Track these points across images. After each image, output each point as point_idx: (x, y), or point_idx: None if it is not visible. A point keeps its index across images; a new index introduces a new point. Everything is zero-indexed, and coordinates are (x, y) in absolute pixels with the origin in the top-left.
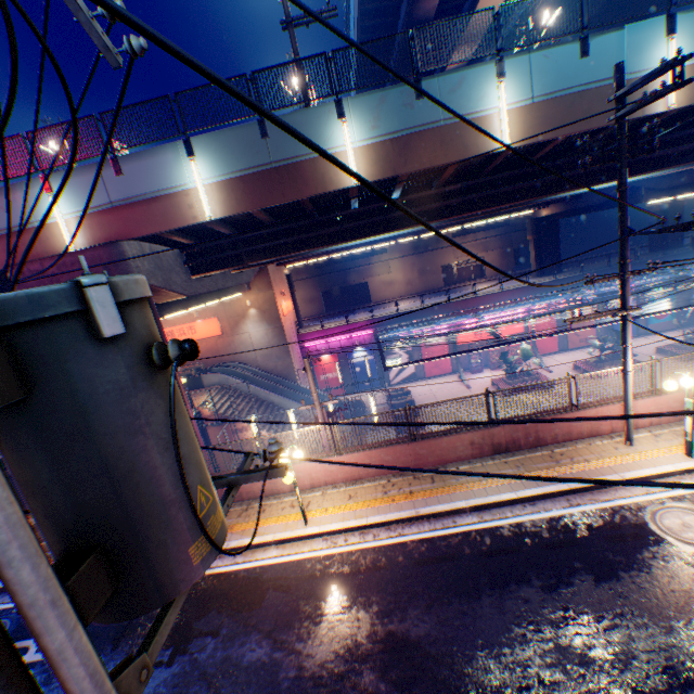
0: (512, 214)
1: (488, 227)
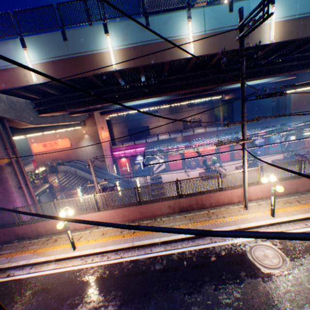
0: (212, 97)
1: (204, 103)
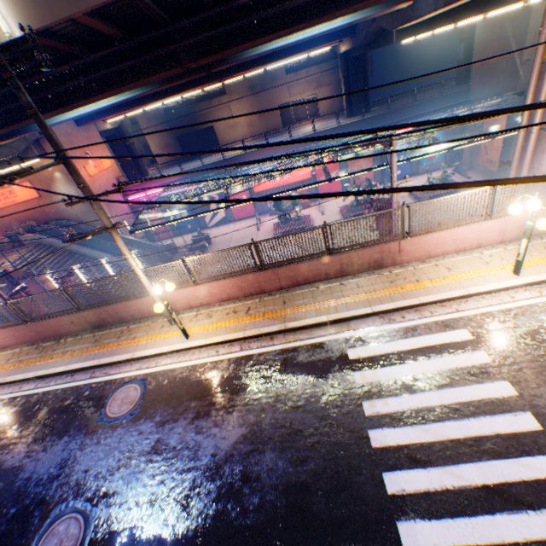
0: (308, 53)
1: (321, 60)
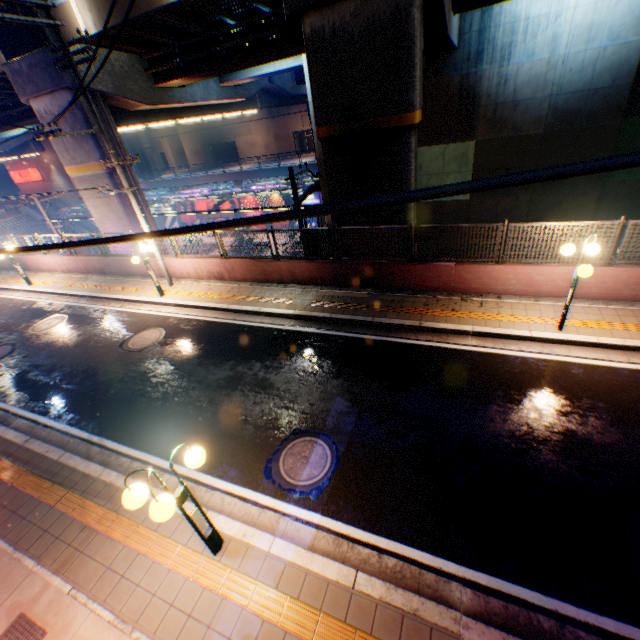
0: None
1: None
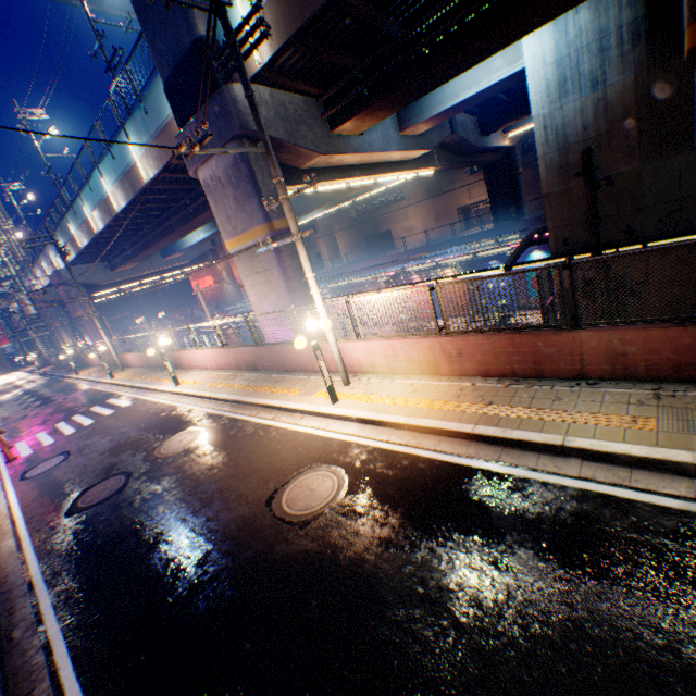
0: None
1: None
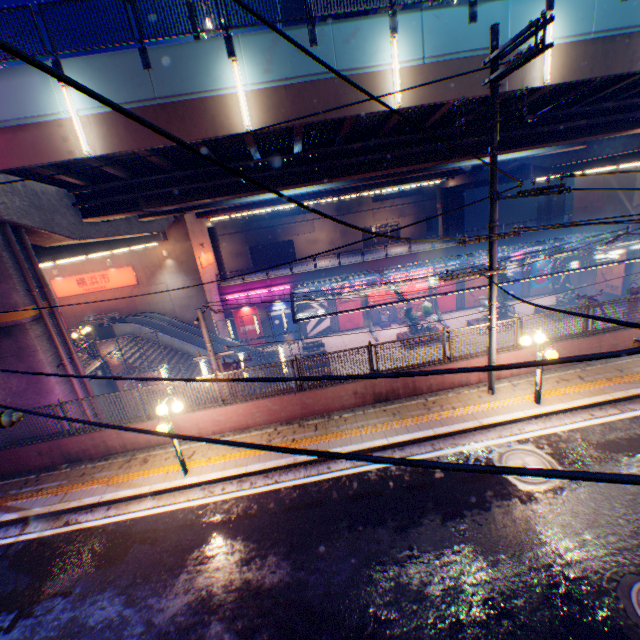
0: (423, 182)
1: (405, 194)
